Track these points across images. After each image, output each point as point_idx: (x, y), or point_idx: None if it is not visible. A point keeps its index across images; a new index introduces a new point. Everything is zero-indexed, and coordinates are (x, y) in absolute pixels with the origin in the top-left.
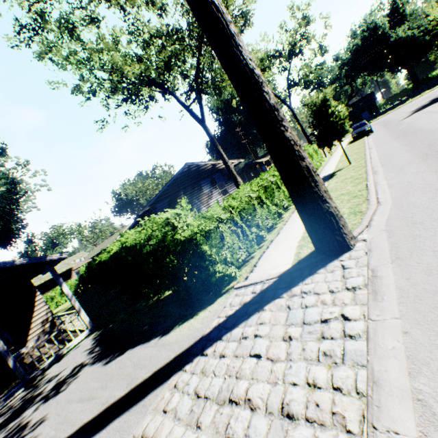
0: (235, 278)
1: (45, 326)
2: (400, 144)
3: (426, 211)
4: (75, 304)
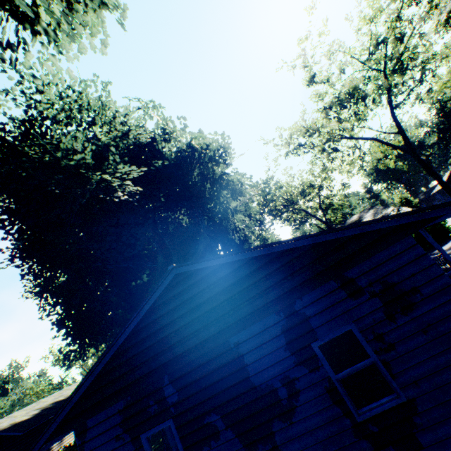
0: None
1: None
2: None
3: None
4: None
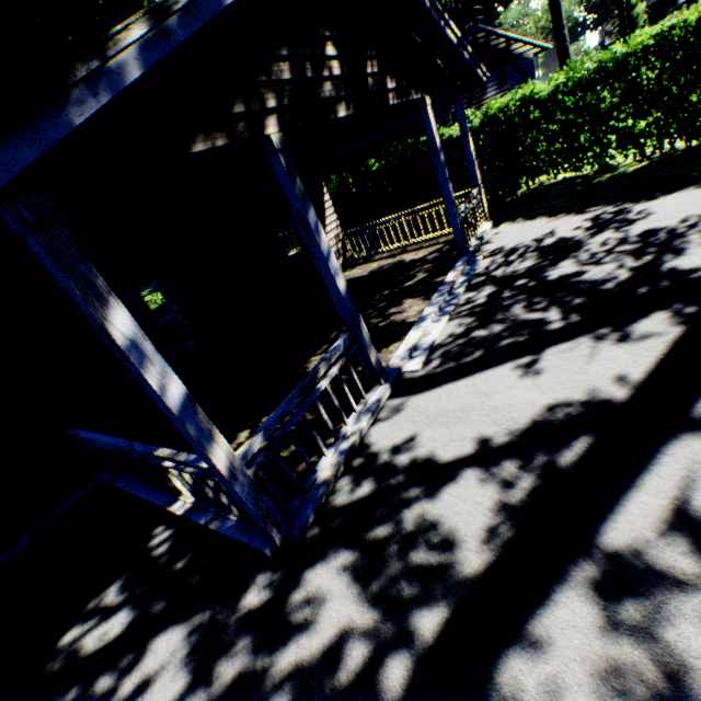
0: None
1: (338, 246)
2: None
3: None
4: (477, 175)
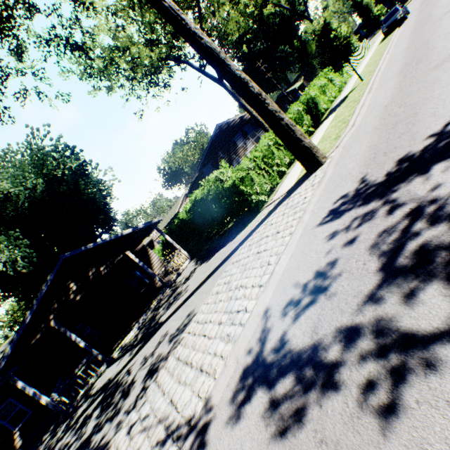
0: (266, 203)
1: (161, 268)
2: (405, 47)
3: (365, 128)
4: (176, 246)
